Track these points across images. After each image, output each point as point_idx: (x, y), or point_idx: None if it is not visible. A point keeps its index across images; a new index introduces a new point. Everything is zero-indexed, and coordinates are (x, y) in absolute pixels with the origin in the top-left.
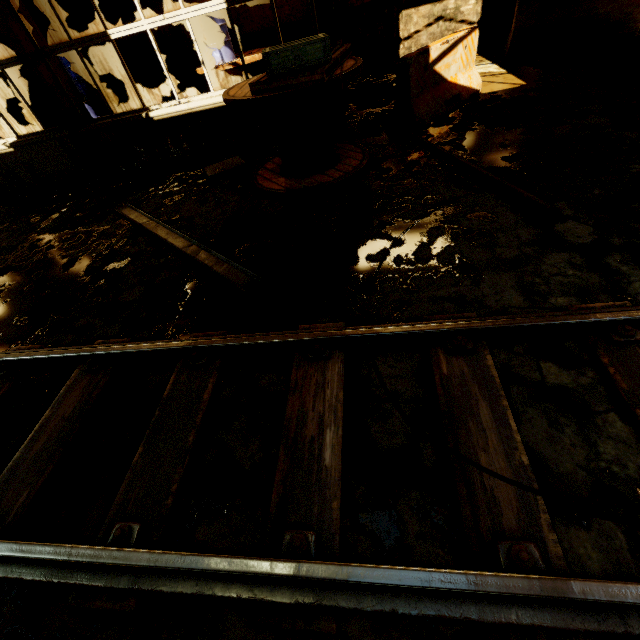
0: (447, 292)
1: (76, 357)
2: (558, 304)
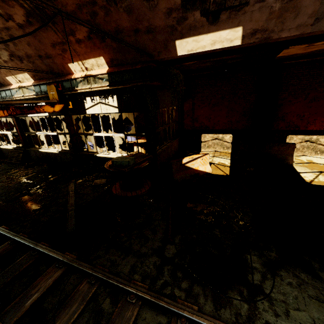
0: (114, 258)
1: (11, 237)
2: (134, 278)
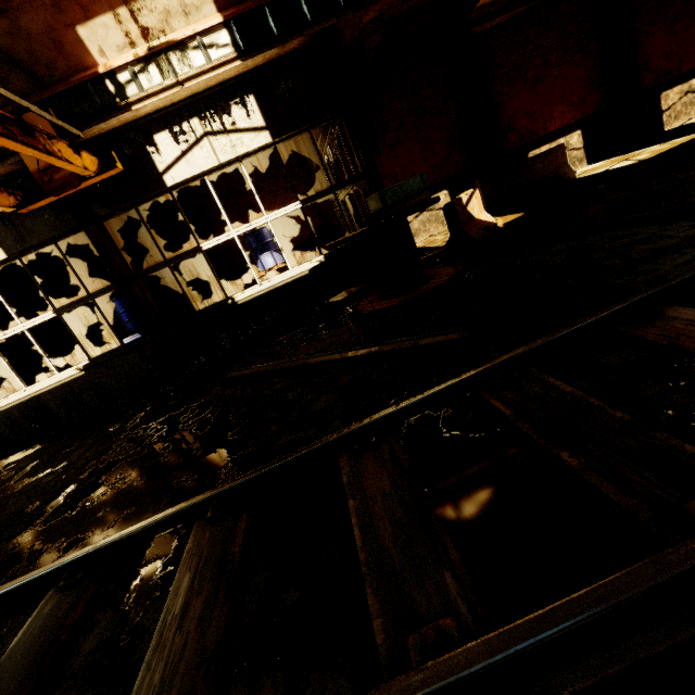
0: (684, 259)
1: (333, 444)
2: None
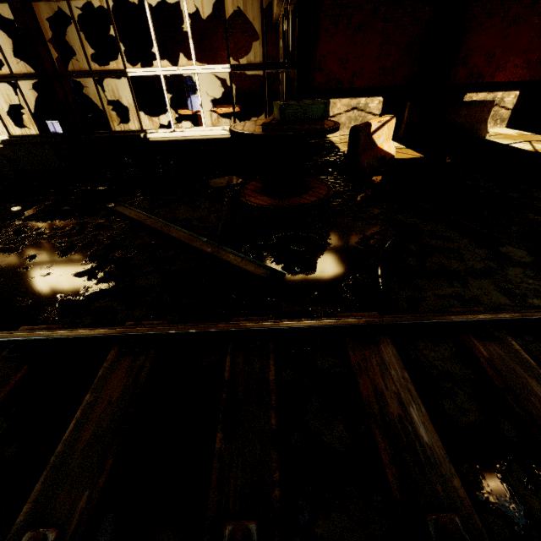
0: (446, 291)
1: (112, 338)
2: (536, 304)
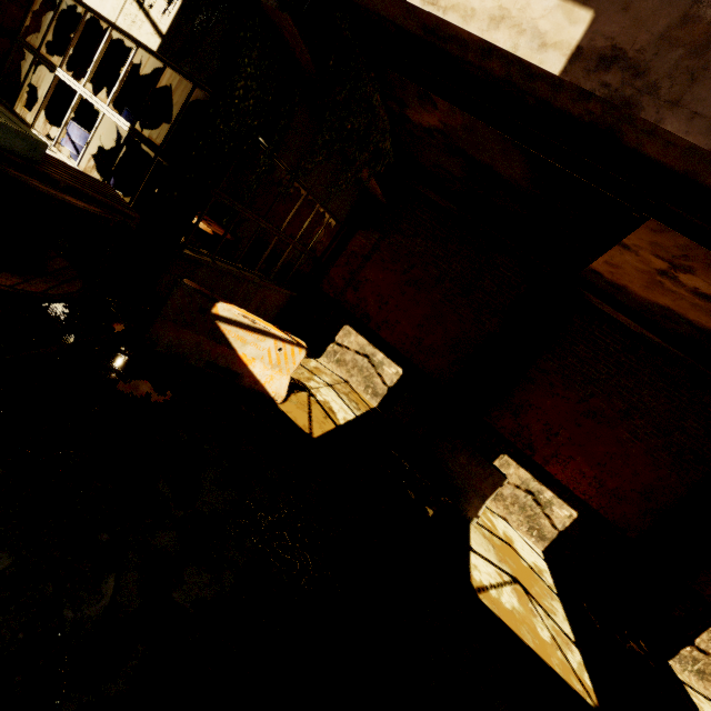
0: None
1: None
2: None
